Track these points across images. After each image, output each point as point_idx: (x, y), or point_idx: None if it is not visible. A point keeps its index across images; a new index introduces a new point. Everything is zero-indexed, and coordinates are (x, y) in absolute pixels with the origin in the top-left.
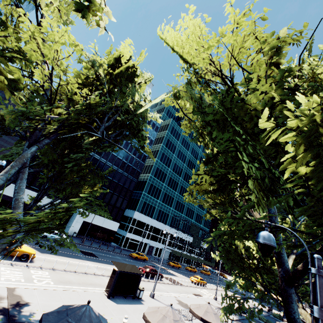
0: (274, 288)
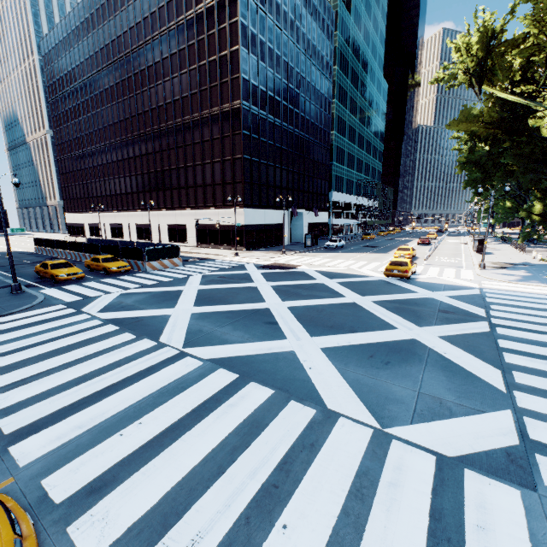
0: None
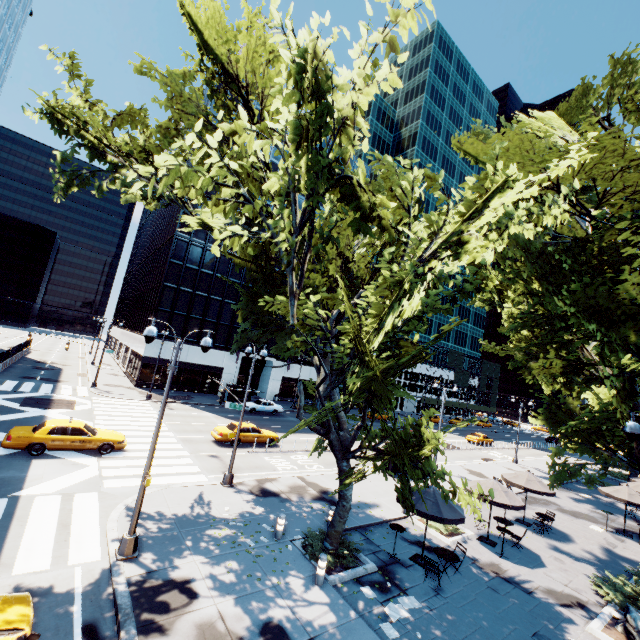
0: (624, 449)
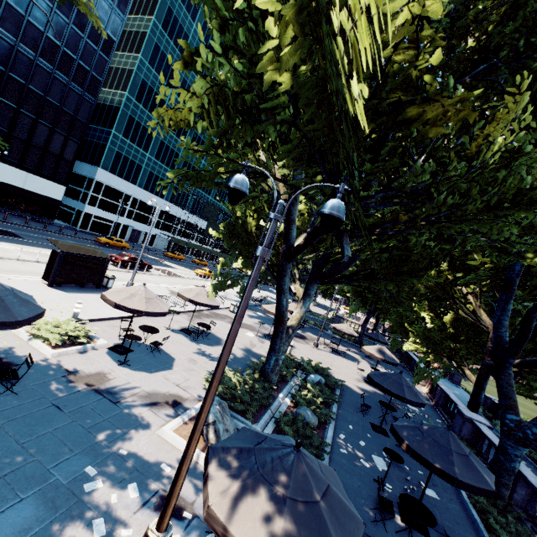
0: (277, 268)
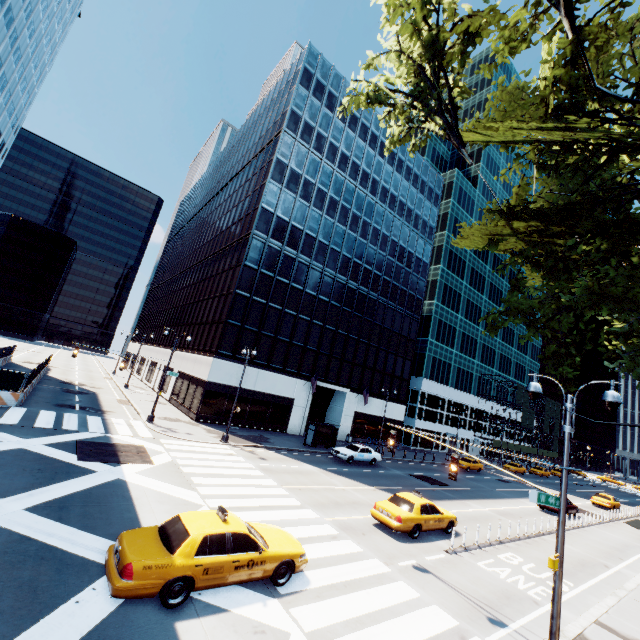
0: None
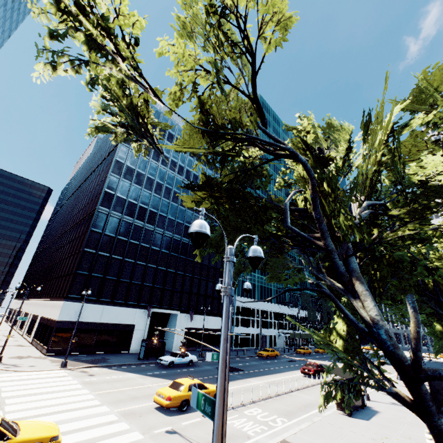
0: None
